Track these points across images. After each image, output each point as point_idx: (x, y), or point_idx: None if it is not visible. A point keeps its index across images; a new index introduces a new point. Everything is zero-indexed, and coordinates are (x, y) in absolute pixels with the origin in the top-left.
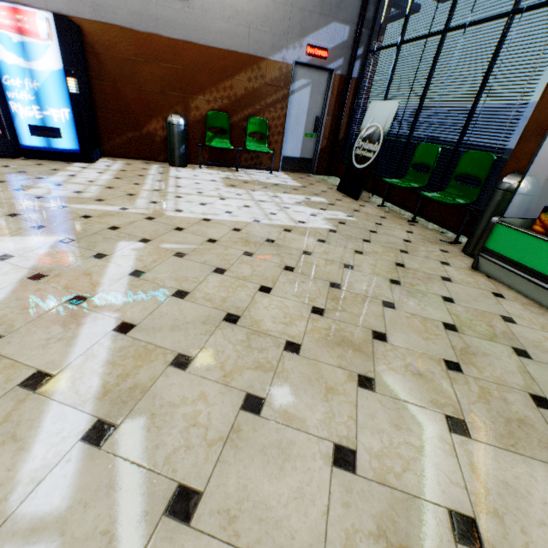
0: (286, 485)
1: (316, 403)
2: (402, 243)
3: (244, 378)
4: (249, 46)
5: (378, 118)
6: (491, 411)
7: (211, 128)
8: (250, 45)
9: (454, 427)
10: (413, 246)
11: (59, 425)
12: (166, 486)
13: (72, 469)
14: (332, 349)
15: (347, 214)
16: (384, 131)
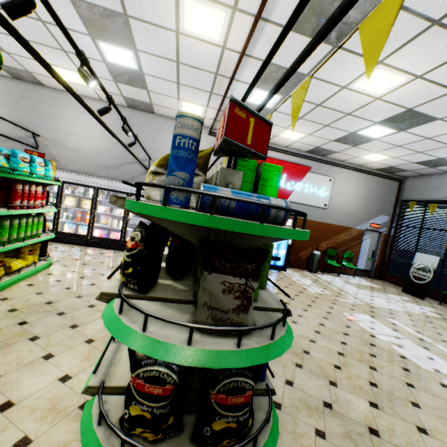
0: None
1: None
2: None
3: None
4: (346, 223)
5: (425, 261)
6: None
7: (327, 255)
8: (347, 223)
9: None
10: None
11: None
12: None
13: None
14: None
15: (433, 309)
16: (432, 268)
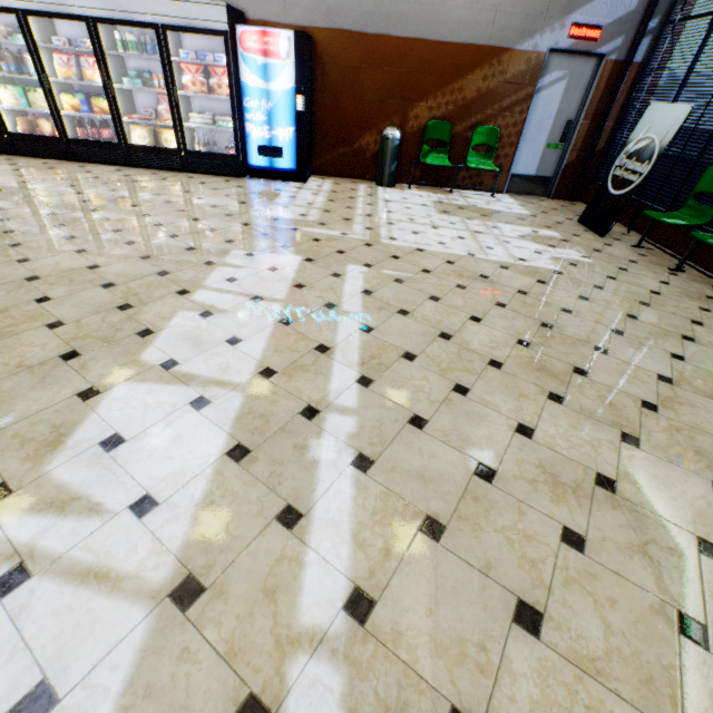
0: (480, 431)
1: (509, 400)
2: (645, 294)
3: (455, 374)
4: (491, 36)
5: (657, 127)
6: (670, 440)
7: (429, 140)
8: (493, 34)
9: (626, 439)
10: (661, 299)
11: (342, 373)
12: (407, 413)
13: (355, 393)
14: (530, 372)
15: (582, 254)
16: (660, 146)
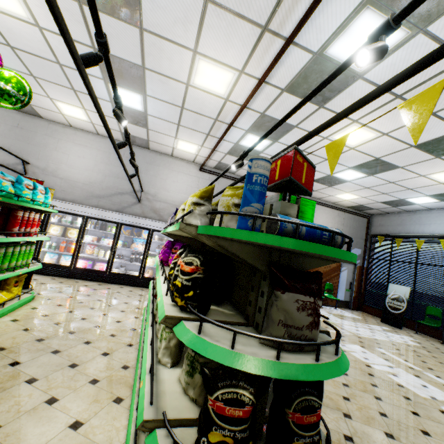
0: None
1: None
2: None
3: None
4: None
5: (398, 291)
6: None
7: None
8: None
9: None
10: None
11: None
12: None
13: None
14: None
15: (412, 338)
16: (405, 298)
